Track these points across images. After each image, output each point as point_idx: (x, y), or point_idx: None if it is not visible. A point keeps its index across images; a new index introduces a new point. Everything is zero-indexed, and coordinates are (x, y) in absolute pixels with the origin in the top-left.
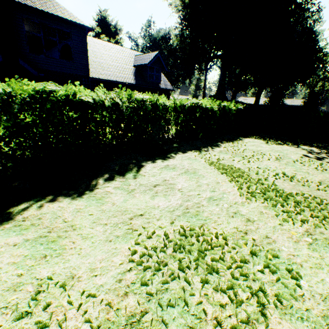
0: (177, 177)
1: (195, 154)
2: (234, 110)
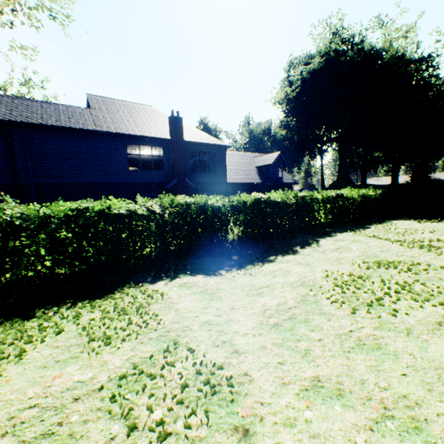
0: (349, 244)
1: (351, 233)
2: (373, 195)
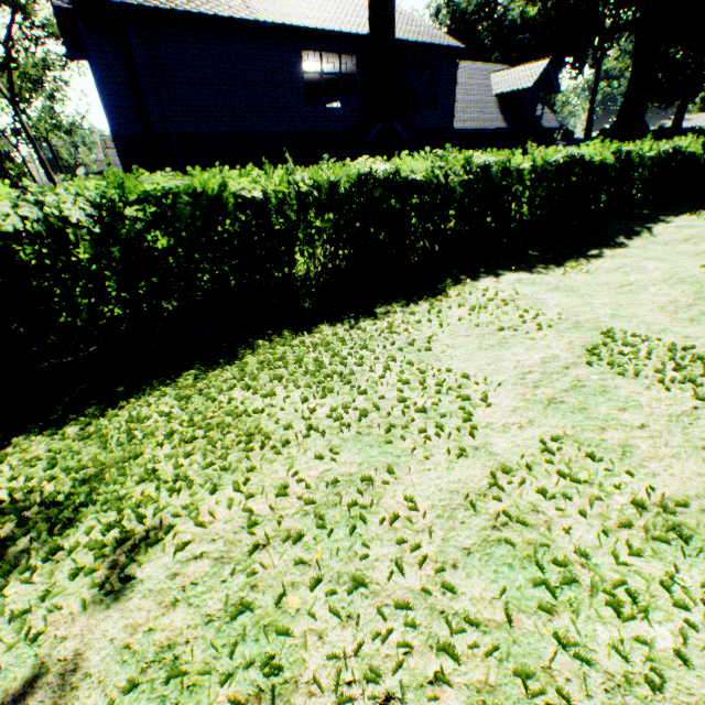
0: (704, 232)
1: (693, 217)
2: None
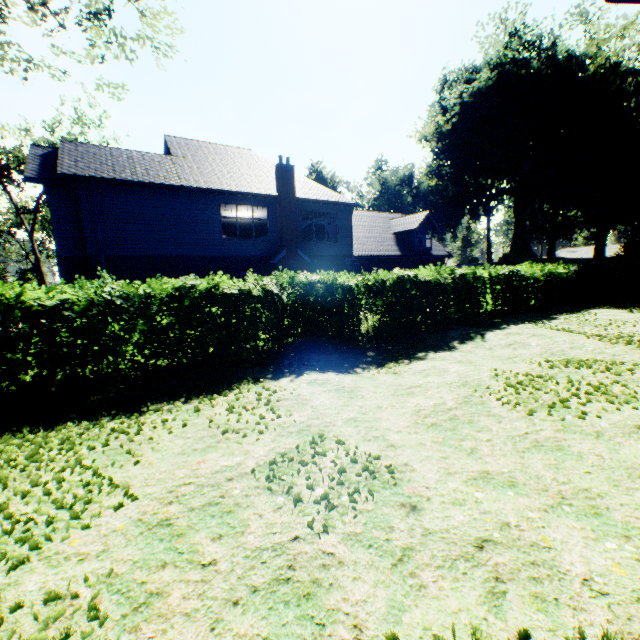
0: (526, 338)
1: (530, 325)
2: (564, 273)
